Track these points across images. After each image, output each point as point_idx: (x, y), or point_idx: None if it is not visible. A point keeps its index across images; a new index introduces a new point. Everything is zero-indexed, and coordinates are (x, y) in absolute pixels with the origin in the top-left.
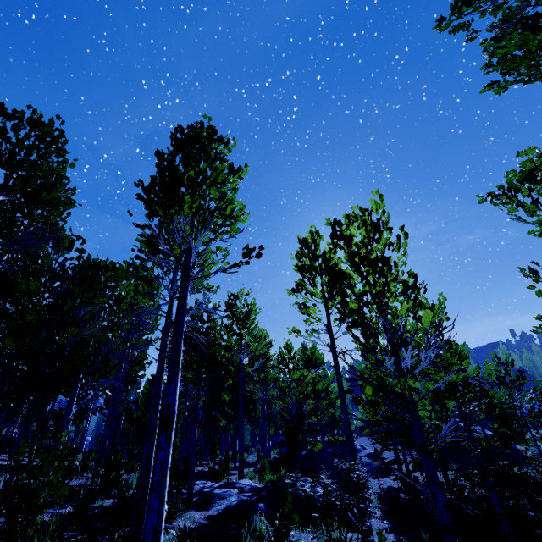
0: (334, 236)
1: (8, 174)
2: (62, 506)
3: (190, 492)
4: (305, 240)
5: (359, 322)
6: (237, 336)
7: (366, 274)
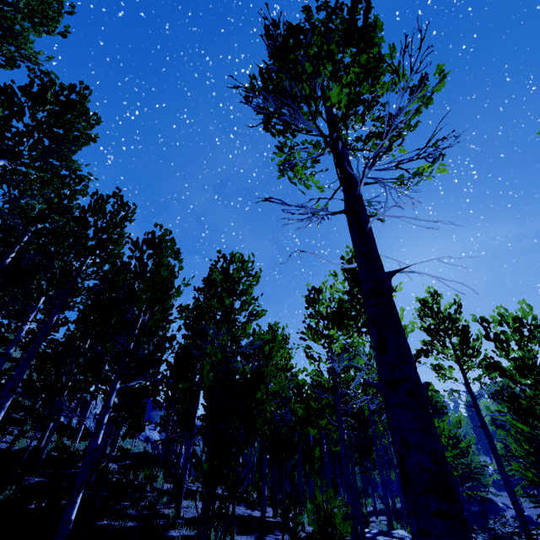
0: (488, 337)
1: (241, 304)
2: (285, 534)
3: (363, 536)
4: (425, 301)
5: (538, 423)
6: (363, 386)
7: (534, 382)
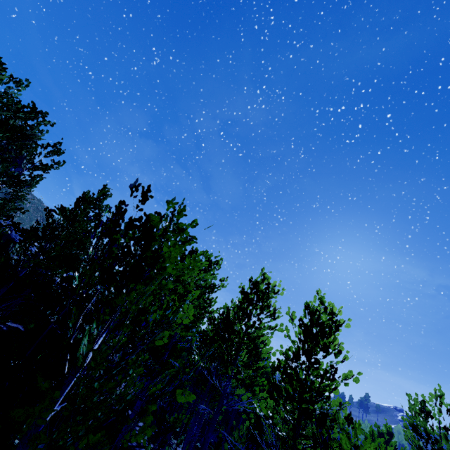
0: None
1: None
2: None
3: None
4: (382, 436)
5: None
6: None
7: None
